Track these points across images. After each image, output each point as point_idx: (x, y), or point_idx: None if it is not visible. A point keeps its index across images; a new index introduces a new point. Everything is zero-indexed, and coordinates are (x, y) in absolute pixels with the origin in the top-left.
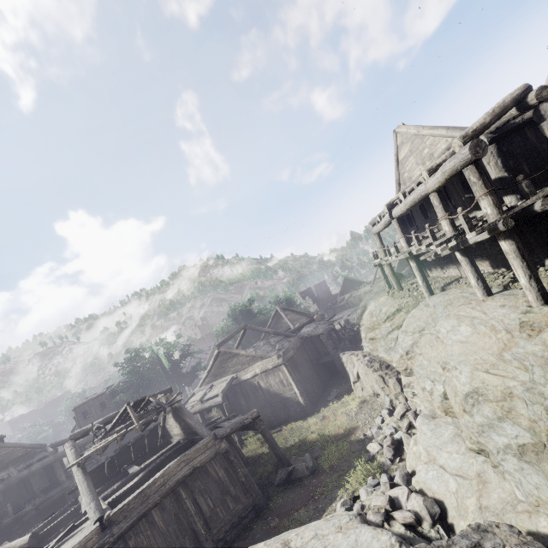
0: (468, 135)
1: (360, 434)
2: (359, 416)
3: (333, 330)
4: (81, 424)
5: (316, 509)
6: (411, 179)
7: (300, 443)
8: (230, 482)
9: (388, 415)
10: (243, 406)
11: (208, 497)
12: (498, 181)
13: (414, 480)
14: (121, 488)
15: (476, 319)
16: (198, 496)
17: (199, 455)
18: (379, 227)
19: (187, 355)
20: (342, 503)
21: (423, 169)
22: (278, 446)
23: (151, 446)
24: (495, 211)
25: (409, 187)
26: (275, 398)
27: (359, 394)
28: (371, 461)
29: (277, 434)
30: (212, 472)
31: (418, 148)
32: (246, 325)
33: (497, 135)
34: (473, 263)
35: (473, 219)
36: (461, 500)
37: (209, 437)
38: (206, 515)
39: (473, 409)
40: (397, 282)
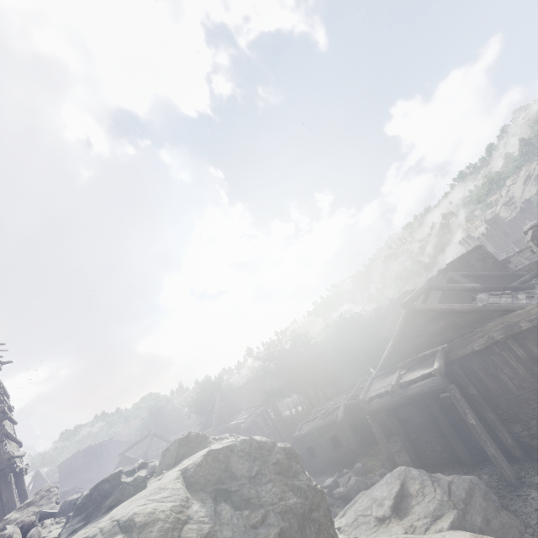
0: None
1: None
2: None
3: None
4: None
5: None
6: None
7: None
8: None
9: None
10: None
11: None
12: None
13: None
14: None
15: None
16: None
17: None
18: None
19: None
20: None
21: None
22: None
23: None
24: None
25: None
26: None
27: None
28: None
29: None
30: None
31: None
32: (149, 434)
33: None
34: None
35: None
36: None
37: None
38: None
39: None
40: None
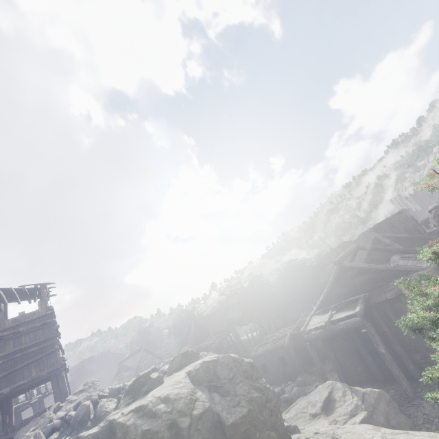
0: None
1: None
2: None
3: None
4: None
5: None
6: None
7: None
8: None
9: None
10: None
11: None
12: None
13: None
14: None
15: None
16: None
17: None
18: None
19: None
20: None
21: None
22: None
23: None
24: None
25: None
26: None
27: None
28: None
29: None
30: None
31: None
32: (141, 349)
33: None
34: None
35: None
36: None
37: None
38: None
39: None
40: None
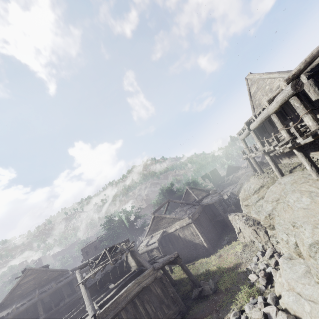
0: (290, 78)
1: (243, 267)
2: (242, 255)
3: (222, 200)
4: (85, 258)
5: (217, 316)
6: (260, 104)
7: (206, 272)
8: (164, 296)
9: (261, 256)
10: (171, 248)
11: (152, 305)
12: (318, 102)
13: (281, 302)
14: (105, 297)
15: (313, 193)
16: (146, 304)
17: (145, 279)
18: (243, 136)
19: (138, 218)
20: (233, 314)
21: (267, 98)
22: (192, 274)
23: (120, 272)
24: (314, 123)
25: (258, 111)
26: (189, 243)
27: (242, 240)
28: (251, 286)
29: (192, 266)
30: (153, 290)
31: (262, 86)
32: (169, 200)
33: (312, 73)
34: (307, 155)
35: (304, 126)
36: (314, 318)
37: (150, 268)
38: (151, 316)
39: (316, 255)
40: (260, 168)
